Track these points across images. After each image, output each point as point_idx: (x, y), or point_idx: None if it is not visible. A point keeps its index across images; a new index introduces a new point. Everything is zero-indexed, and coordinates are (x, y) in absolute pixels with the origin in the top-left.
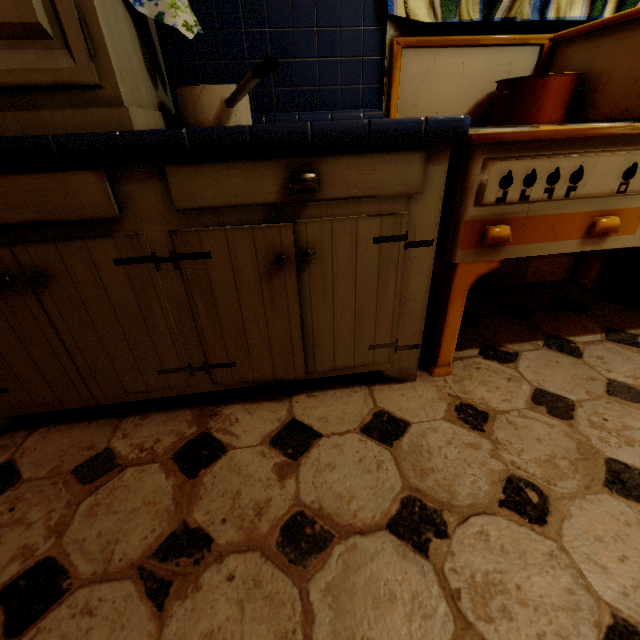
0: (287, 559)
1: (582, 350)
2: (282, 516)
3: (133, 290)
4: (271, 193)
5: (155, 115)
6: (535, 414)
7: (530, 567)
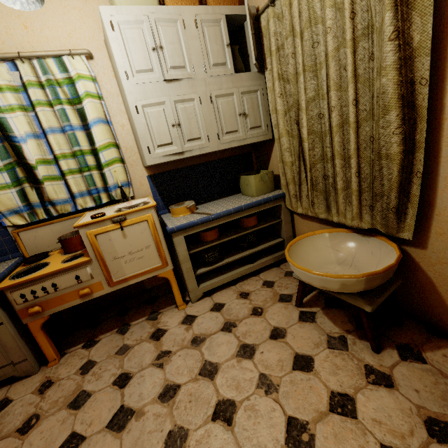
0: None
1: (129, 329)
2: None
3: None
4: None
5: None
6: (74, 376)
7: None
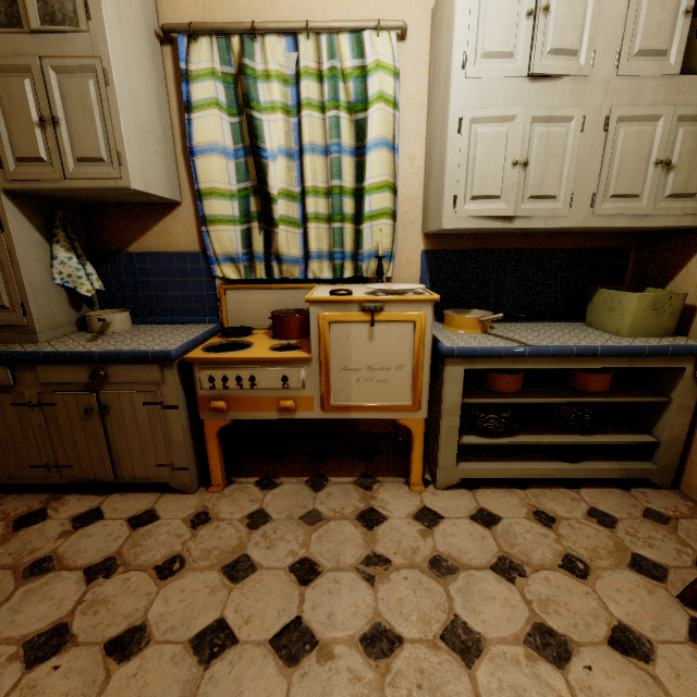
0: (23, 575)
1: (326, 487)
2: (40, 556)
3: (19, 419)
4: (85, 378)
5: (67, 328)
6: (238, 523)
7: (131, 597)
